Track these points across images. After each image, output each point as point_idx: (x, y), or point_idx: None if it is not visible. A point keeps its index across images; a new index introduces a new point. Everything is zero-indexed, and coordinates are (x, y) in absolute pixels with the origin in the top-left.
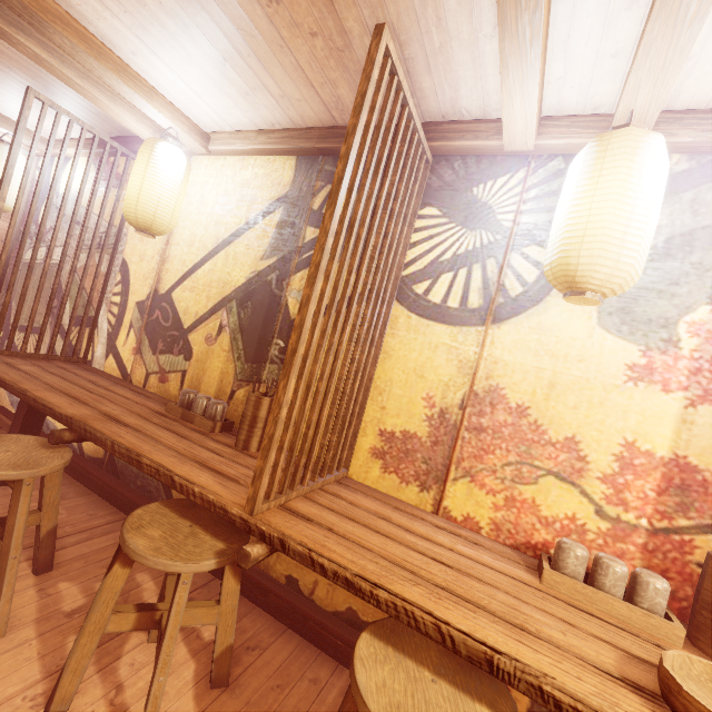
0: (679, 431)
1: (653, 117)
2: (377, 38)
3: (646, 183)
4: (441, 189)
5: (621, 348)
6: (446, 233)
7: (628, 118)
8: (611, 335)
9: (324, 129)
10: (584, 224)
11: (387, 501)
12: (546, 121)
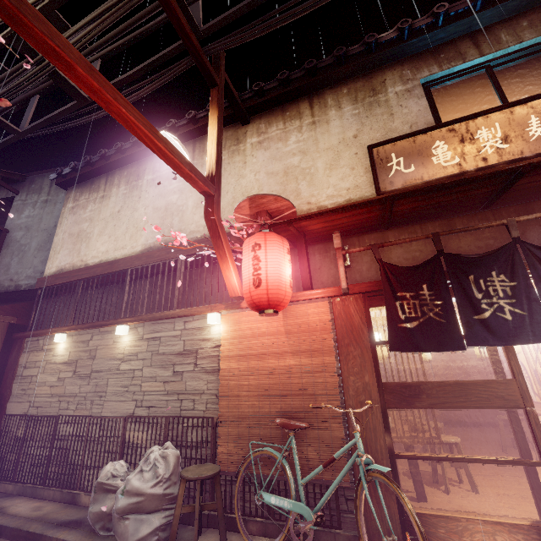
0: None
1: None
2: None
3: None
4: None
5: None
6: None
7: None
8: None
9: None
10: None
11: None
12: None
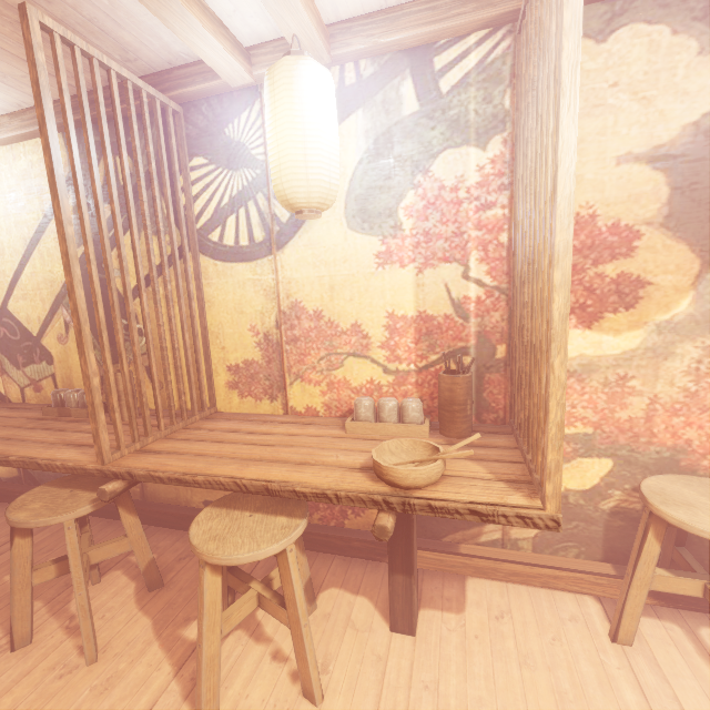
0: (417, 294)
1: (315, 37)
2: (25, 20)
3: (308, 106)
4: (199, 137)
5: (368, 243)
6: (218, 179)
7: (297, 42)
8: (359, 234)
9: (71, 99)
10: (277, 154)
11: (246, 418)
12: (255, 51)
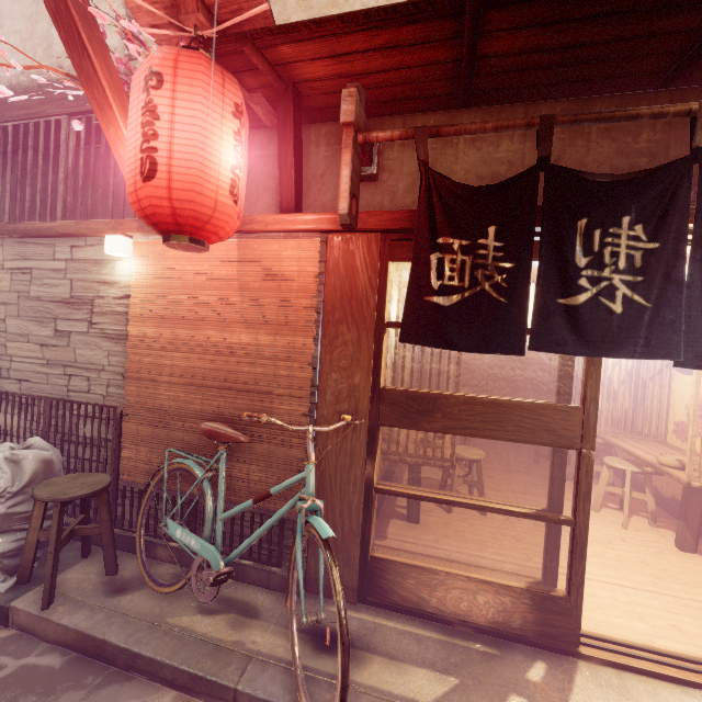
0: None
1: None
2: None
3: None
4: None
5: None
6: None
7: None
8: None
9: None
10: None
11: (671, 447)
12: None
